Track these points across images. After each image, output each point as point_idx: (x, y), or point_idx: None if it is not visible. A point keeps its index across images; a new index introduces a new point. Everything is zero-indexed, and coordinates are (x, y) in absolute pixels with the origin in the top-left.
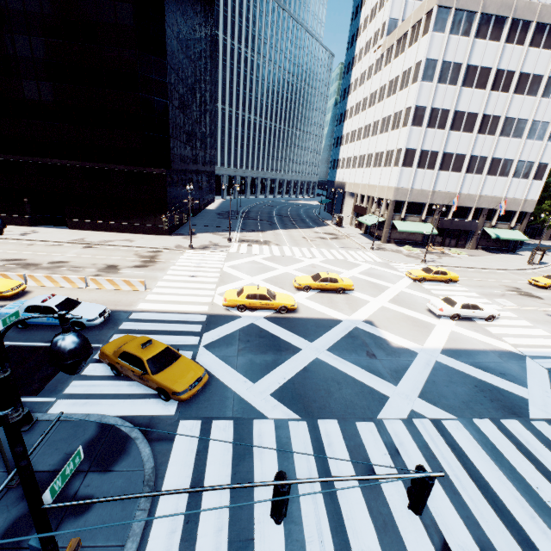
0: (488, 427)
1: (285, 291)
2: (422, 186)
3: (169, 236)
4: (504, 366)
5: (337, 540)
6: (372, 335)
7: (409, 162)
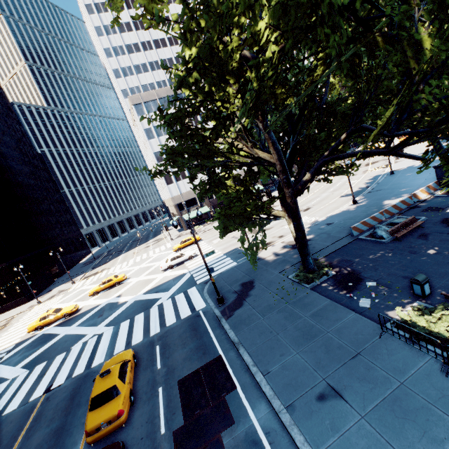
0: (125, 323)
1: (83, 302)
2: (186, 189)
3: (29, 302)
4: (171, 284)
5: (3, 409)
6: (113, 303)
7: (170, 181)
